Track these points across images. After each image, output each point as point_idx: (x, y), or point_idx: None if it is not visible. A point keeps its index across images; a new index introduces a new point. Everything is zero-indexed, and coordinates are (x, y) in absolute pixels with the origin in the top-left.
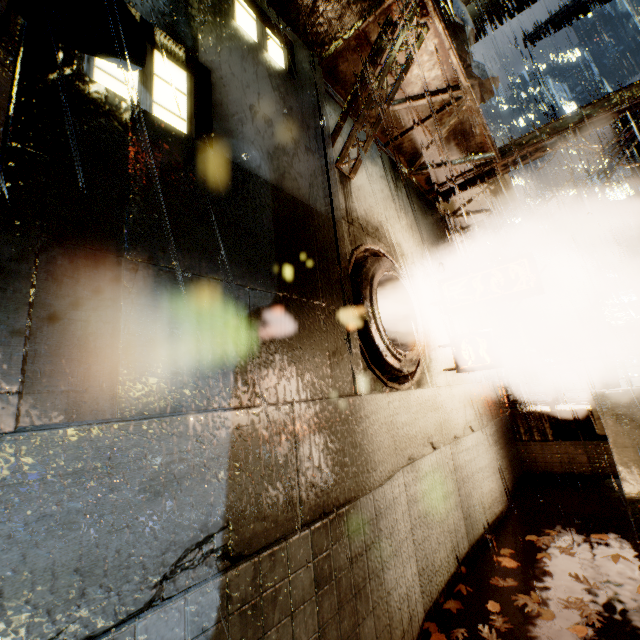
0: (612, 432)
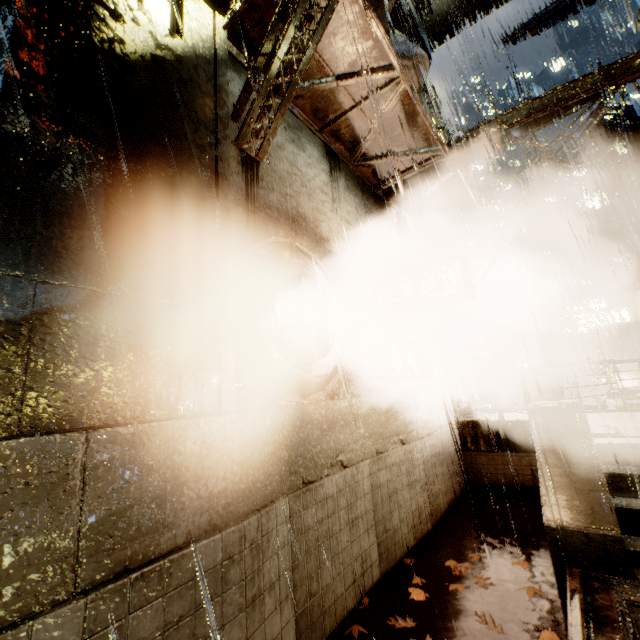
0: (541, 450)
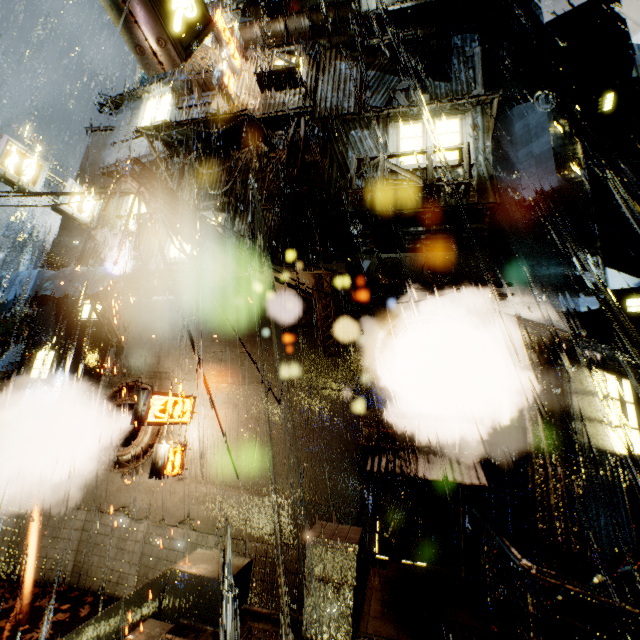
0: None
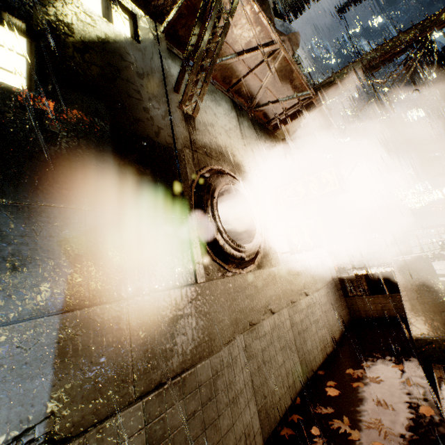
0: (403, 289)
